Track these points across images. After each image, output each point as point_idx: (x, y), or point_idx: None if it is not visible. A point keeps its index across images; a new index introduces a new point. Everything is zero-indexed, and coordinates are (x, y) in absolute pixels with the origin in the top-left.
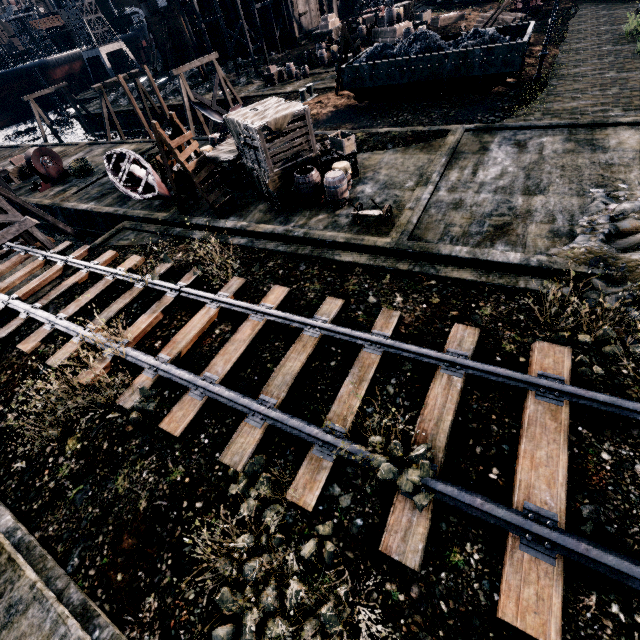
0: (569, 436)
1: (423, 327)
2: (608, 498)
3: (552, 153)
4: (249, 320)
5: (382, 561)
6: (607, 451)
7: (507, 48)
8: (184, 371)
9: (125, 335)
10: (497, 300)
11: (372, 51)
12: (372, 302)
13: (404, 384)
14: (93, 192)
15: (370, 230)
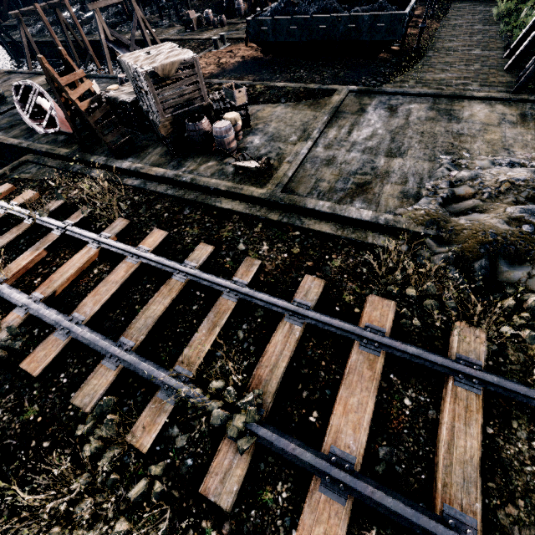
0: (382, 383)
1: (280, 276)
2: (402, 440)
3: (416, 119)
4: (125, 262)
5: (203, 500)
6: (409, 397)
7: (391, 17)
8: (54, 310)
9: (4, 271)
10: (348, 253)
11: (276, 6)
12: (241, 249)
13: (253, 330)
14: (2, 122)
15: (251, 180)
